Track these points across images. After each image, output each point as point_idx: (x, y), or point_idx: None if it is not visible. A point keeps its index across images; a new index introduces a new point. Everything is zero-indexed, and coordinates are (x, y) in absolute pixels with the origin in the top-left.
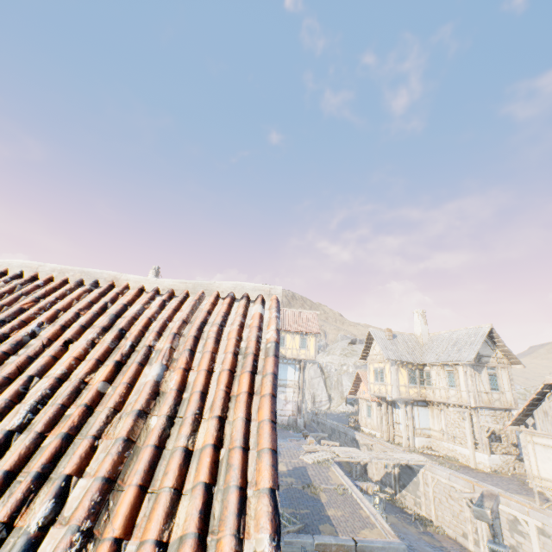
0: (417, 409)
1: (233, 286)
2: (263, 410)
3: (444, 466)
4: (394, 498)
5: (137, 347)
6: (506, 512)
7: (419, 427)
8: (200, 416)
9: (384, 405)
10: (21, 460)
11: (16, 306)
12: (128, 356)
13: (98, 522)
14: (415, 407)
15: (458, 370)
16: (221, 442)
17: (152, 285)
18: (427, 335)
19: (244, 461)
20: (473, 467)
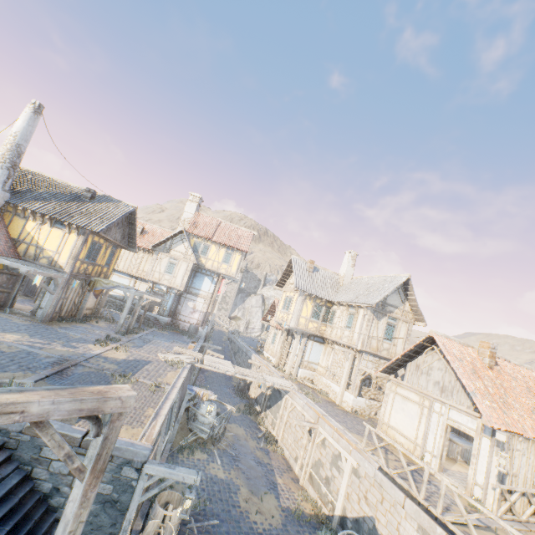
0: (312, 343)
1: None
2: None
3: (307, 396)
4: (257, 416)
5: None
6: (335, 447)
7: (308, 360)
8: None
9: (284, 334)
10: None
11: None
12: None
13: None
14: (310, 341)
15: (359, 313)
16: None
17: None
18: (350, 277)
19: None
20: (337, 404)
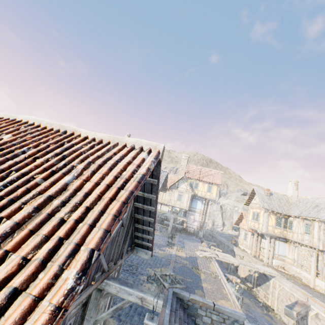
0: (278, 242)
1: (135, 141)
2: (113, 209)
3: (289, 280)
4: (251, 290)
5: (68, 165)
6: None
7: (277, 253)
8: (80, 204)
9: (255, 235)
10: None
11: (23, 138)
12: (61, 169)
13: (5, 241)
14: (277, 241)
15: (314, 224)
16: (82, 220)
17: (92, 135)
18: (296, 197)
19: (87, 231)
20: (311, 287)
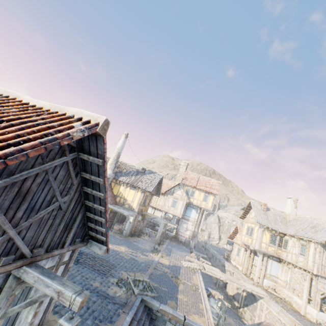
0: (271, 261)
1: (76, 111)
2: None
3: (278, 304)
4: (238, 310)
5: None
6: None
7: (269, 273)
8: None
9: (248, 251)
10: None
11: None
12: None
13: None
14: (270, 260)
15: (310, 245)
16: None
17: (34, 103)
18: (294, 215)
19: None
20: (302, 313)
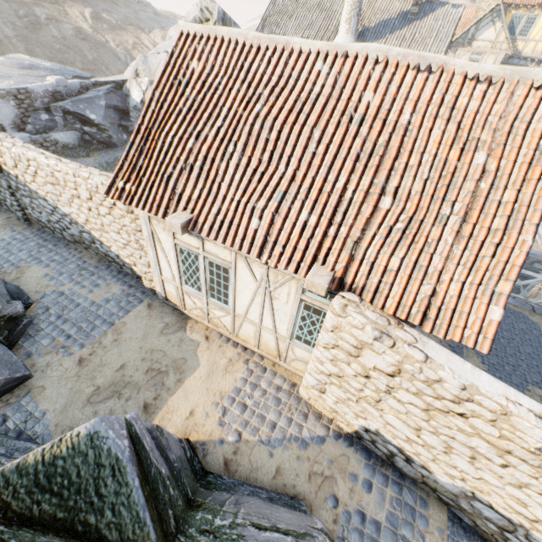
0: None
1: None
2: None
3: None
4: None
5: (468, 137)
6: None
7: None
8: (506, 187)
9: None
10: (433, 192)
11: (391, 97)
12: (465, 145)
13: (465, 217)
14: None
15: None
16: (515, 202)
17: (473, 71)
18: None
19: (526, 211)
20: None
